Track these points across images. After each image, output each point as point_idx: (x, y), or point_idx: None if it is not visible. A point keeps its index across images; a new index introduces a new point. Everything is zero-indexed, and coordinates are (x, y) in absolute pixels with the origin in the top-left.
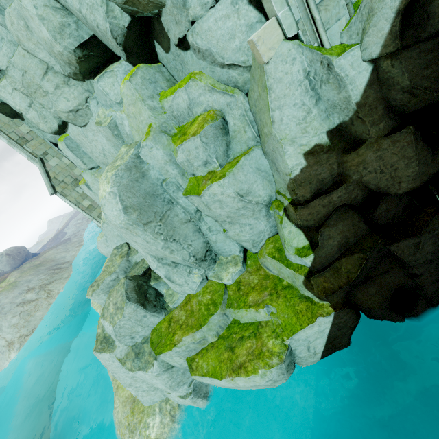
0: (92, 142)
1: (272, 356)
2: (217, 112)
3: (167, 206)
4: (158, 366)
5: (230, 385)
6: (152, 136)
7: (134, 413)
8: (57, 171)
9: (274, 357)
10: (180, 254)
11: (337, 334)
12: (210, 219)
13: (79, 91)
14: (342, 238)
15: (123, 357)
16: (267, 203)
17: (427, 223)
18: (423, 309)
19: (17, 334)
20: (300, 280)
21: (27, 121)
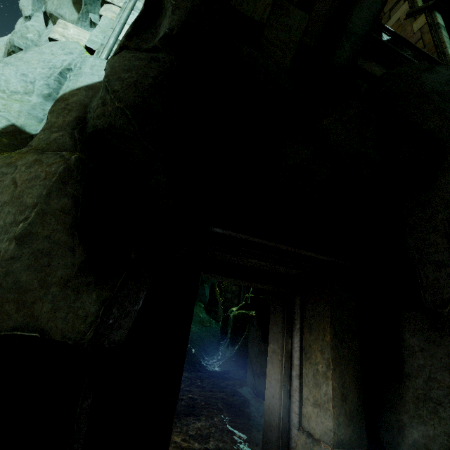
0: None
1: None
2: None
3: None
4: None
5: None
6: None
7: None
8: None
9: None
10: None
11: None
12: None
13: None
14: None
15: None
16: None
17: None
18: None
19: None
20: None
21: None
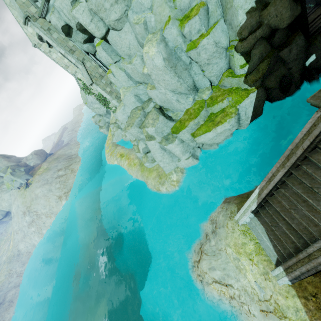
0: (123, 40)
1: (232, 114)
2: (204, 2)
3: (177, 61)
4: (177, 141)
5: (213, 135)
6: (171, 22)
7: (161, 178)
8: (91, 70)
9: (232, 114)
10: (184, 86)
11: (257, 105)
12: (196, 67)
13: (122, 6)
14: (260, 54)
15: (160, 141)
16: (226, 48)
17: (294, 39)
18: (293, 90)
19: (62, 192)
20: (242, 81)
21: (73, 38)
